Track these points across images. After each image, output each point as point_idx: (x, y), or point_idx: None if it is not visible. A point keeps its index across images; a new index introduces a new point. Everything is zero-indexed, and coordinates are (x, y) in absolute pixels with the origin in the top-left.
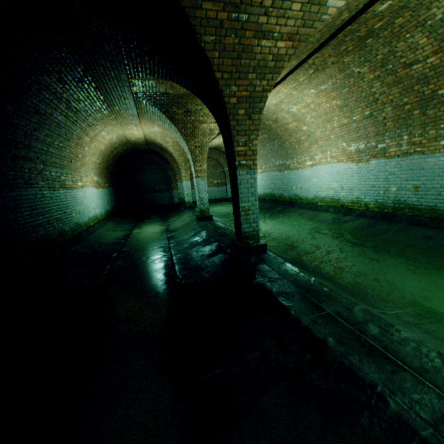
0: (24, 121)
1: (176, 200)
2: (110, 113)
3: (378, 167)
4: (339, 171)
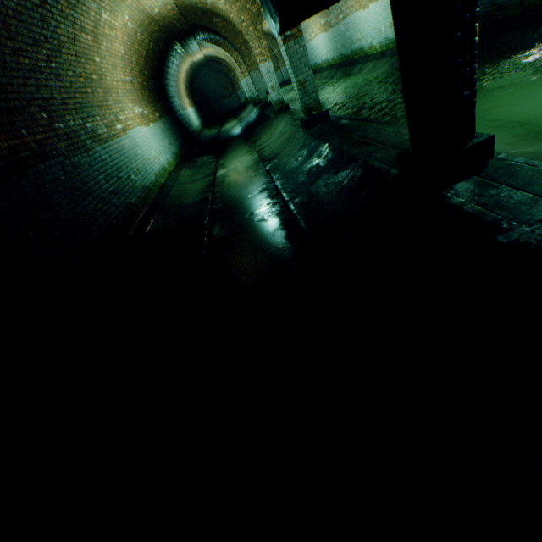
0: (169, 82)
1: (242, 101)
2: (186, 55)
3: (332, 35)
4: (323, 39)
